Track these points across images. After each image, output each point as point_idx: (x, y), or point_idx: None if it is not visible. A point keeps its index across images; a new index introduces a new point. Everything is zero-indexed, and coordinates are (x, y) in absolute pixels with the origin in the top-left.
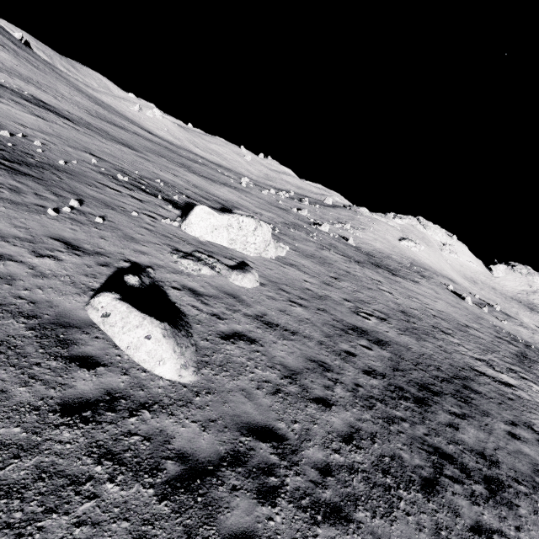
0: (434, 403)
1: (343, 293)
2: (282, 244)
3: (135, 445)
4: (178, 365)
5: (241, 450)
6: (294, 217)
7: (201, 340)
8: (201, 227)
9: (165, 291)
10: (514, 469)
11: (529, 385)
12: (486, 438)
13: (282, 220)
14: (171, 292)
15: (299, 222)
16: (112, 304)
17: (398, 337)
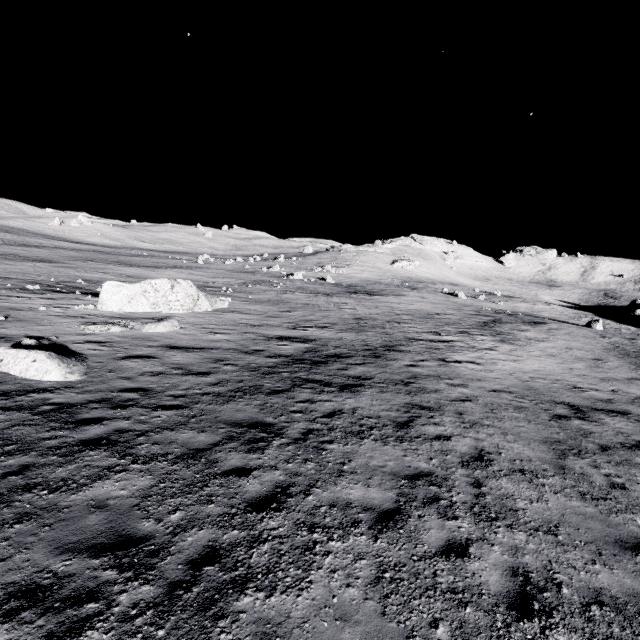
0: (334, 362)
1: (288, 319)
2: (223, 297)
3: (21, 404)
4: (63, 372)
5: (108, 397)
6: (261, 276)
7: (95, 363)
8: (116, 301)
9: (66, 346)
10: (386, 379)
11: (474, 337)
12: (375, 370)
13: (242, 281)
14: (72, 346)
15: (265, 279)
16: (4, 352)
17: (335, 335)
